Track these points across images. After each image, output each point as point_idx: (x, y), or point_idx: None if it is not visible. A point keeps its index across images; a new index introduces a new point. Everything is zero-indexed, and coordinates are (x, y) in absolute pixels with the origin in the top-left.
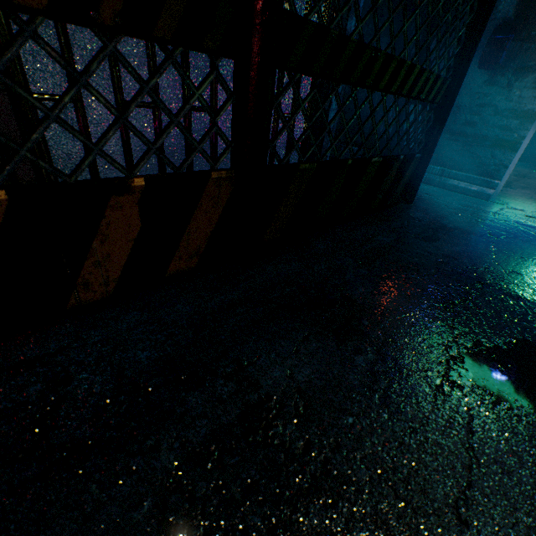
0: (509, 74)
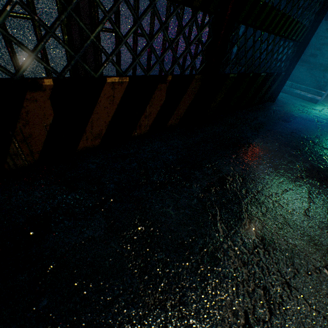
0: None
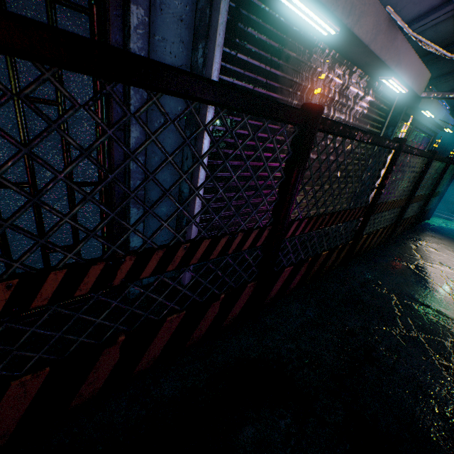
0: None
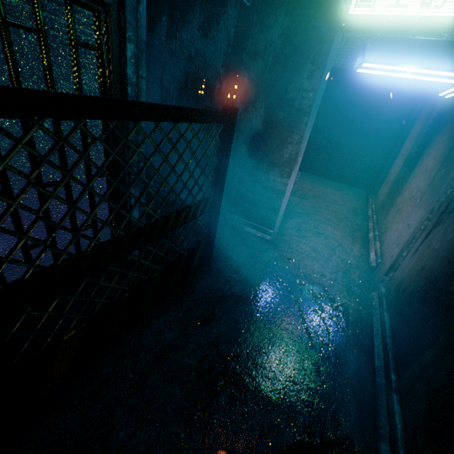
0: (266, 165)
